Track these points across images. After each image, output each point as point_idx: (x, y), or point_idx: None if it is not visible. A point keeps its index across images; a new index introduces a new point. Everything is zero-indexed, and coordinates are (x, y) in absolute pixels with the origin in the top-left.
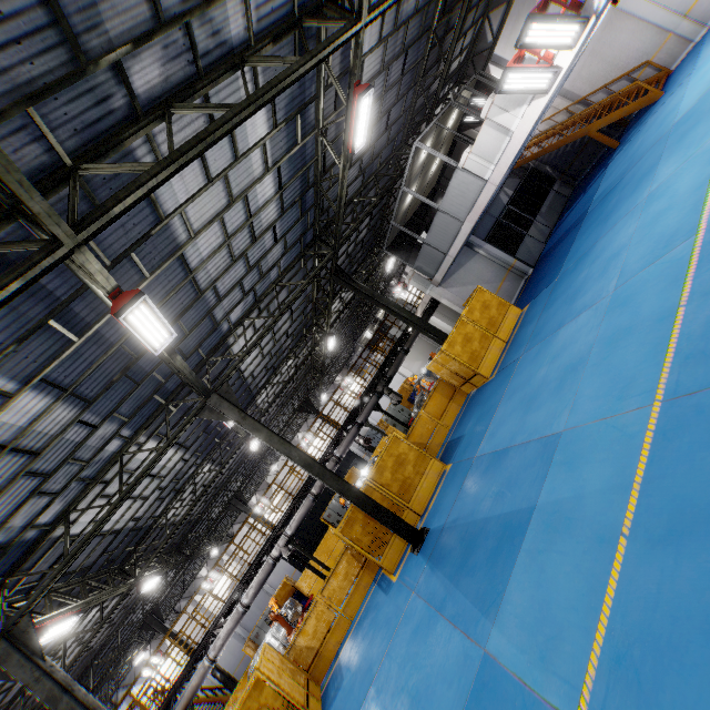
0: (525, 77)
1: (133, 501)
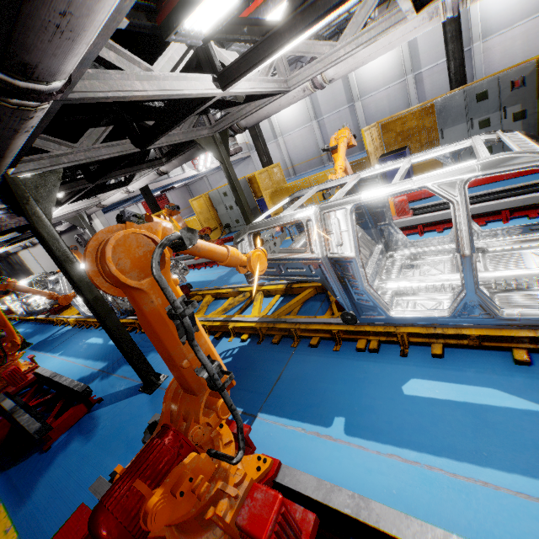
0: (202, 161)
1: None
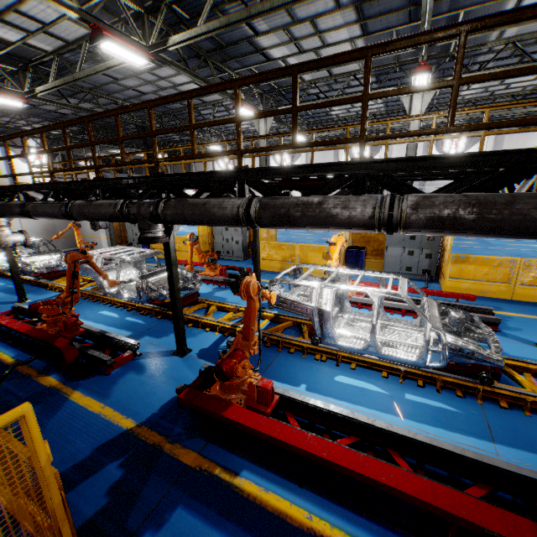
0: None
1: (324, 33)
